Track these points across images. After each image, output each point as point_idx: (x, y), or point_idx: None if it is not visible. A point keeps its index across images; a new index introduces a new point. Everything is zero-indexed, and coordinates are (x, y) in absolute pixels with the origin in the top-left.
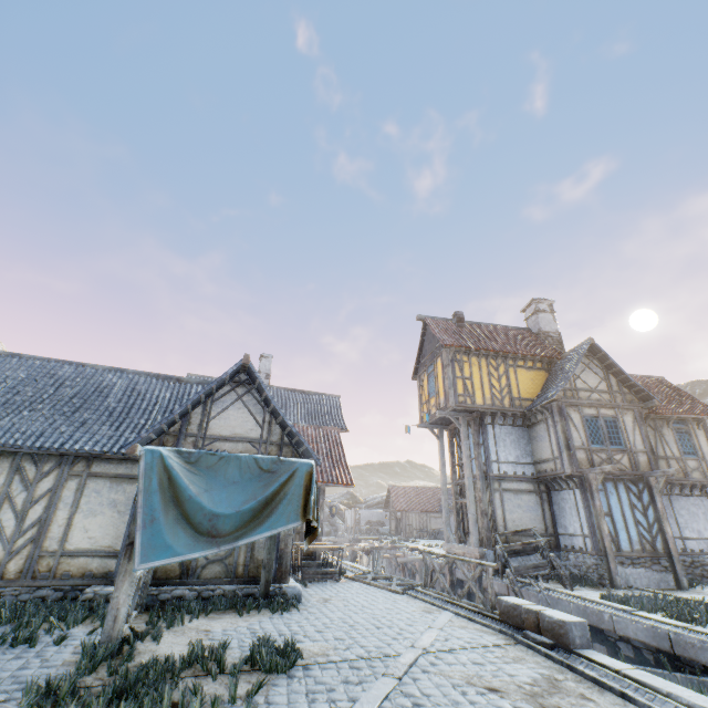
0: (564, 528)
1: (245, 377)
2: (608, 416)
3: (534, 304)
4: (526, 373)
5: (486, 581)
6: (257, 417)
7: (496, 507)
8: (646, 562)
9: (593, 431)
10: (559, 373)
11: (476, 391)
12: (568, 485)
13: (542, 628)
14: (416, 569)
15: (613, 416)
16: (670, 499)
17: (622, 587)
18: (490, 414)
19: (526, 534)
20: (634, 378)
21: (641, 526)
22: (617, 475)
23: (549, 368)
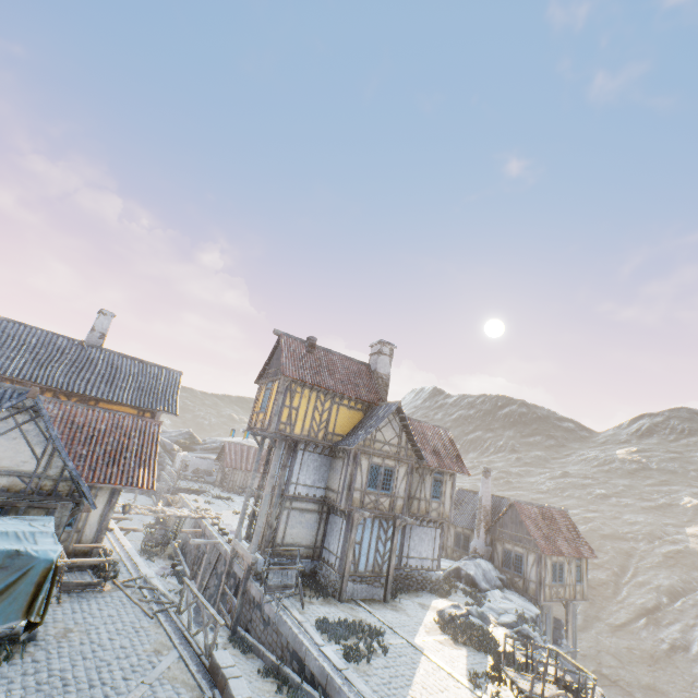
0: (329, 544)
1: (32, 403)
2: (389, 466)
3: (380, 346)
4: (346, 411)
5: (250, 583)
6: (36, 449)
7: (281, 522)
8: (371, 580)
9: (373, 477)
10: (369, 421)
11: (298, 421)
12: (341, 514)
13: (225, 694)
14: (206, 550)
15: (393, 467)
16: (412, 528)
17: (347, 599)
18: (304, 443)
19: (298, 546)
20: (428, 427)
21: (379, 553)
22: (377, 513)
23: (366, 411)
